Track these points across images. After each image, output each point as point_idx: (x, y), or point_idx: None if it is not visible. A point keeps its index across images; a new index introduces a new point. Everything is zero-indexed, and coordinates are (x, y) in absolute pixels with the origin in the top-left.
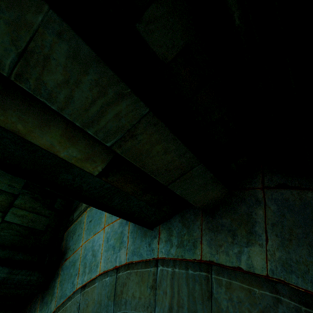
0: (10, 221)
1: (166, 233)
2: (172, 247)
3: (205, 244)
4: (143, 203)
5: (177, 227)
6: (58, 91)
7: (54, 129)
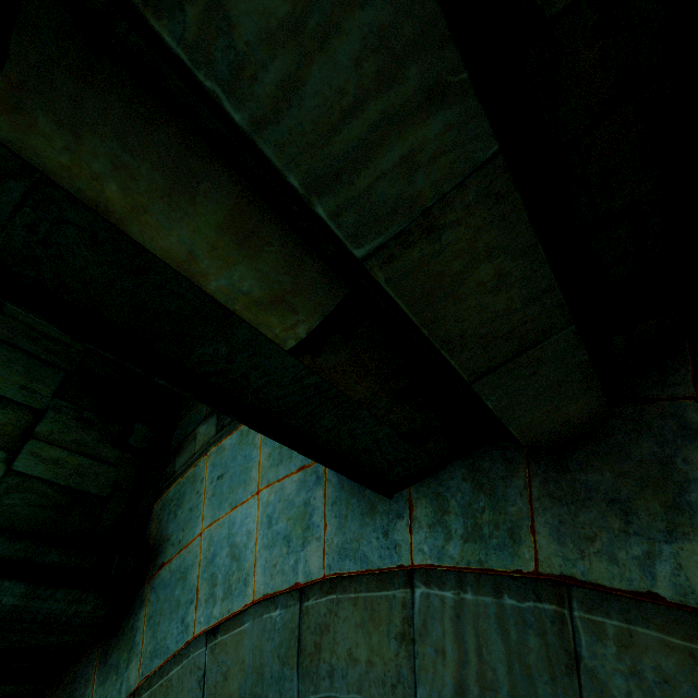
0: (26, 472)
1: (429, 506)
2: (450, 540)
3: (544, 534)
4: (386, 430)
5: (459, 491)
6: (265, 57)
7: (204, 205)
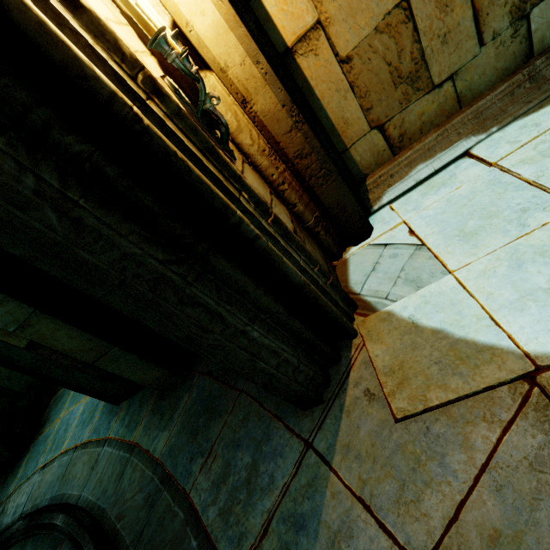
0: None
1: (125, 411)
2: (122, 426)
3: (142, 426)
4: (90, 376)
5: (135, 405)
6: None
7: None
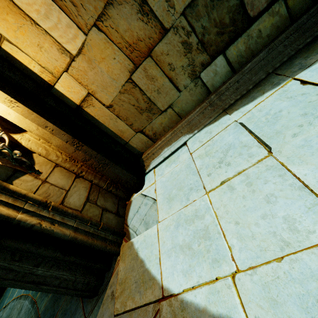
0: None
1: None
2: None
3: None
4: None
5: None
6: None
7: None
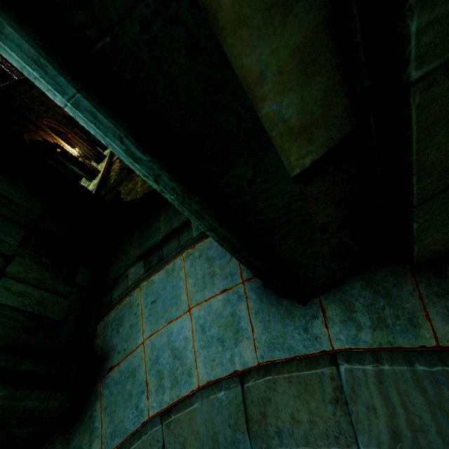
0: (0, 302)
1: (338, 308)
2: (361, 330)
3: (437, 319)
4: (325, 251)
5: (361, 297)
6: None
7: (291, 26)
